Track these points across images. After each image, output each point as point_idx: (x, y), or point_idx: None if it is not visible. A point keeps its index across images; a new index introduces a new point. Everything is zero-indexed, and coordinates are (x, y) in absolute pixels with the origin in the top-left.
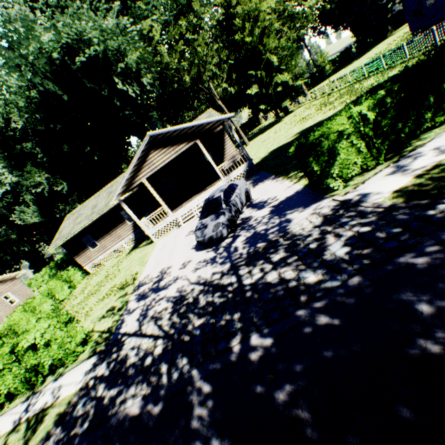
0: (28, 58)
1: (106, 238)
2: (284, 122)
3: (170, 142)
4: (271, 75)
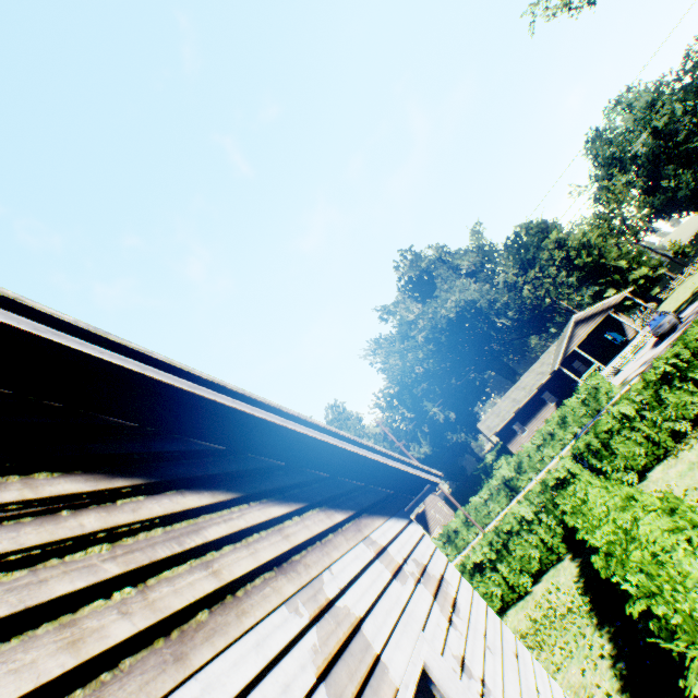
0: (437, 322)
1: (531, 422)
2: (662, 305)
3: (587, 319)
4: (623, 276)
